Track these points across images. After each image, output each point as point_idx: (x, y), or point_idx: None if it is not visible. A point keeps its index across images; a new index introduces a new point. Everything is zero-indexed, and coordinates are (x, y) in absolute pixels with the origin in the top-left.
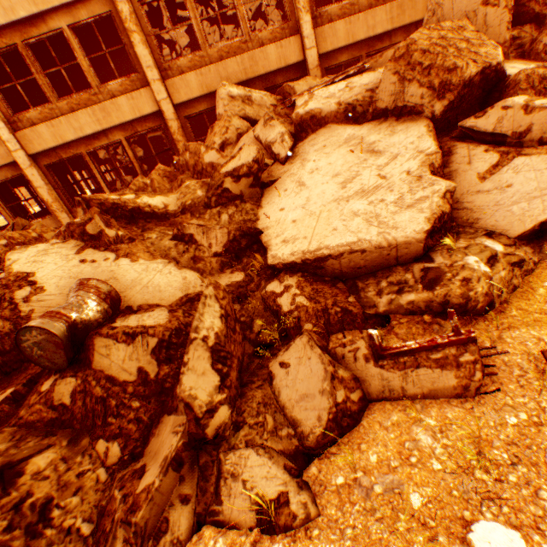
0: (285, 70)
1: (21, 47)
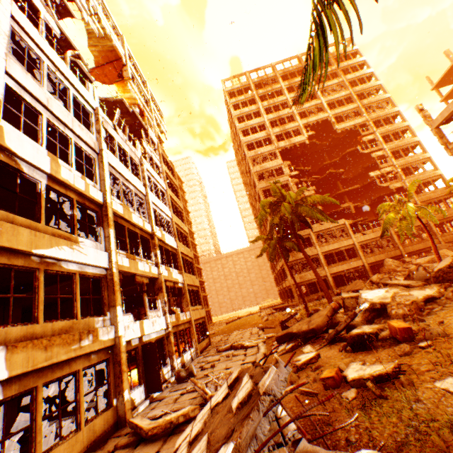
0: (396, 256)
1: (333, 253)
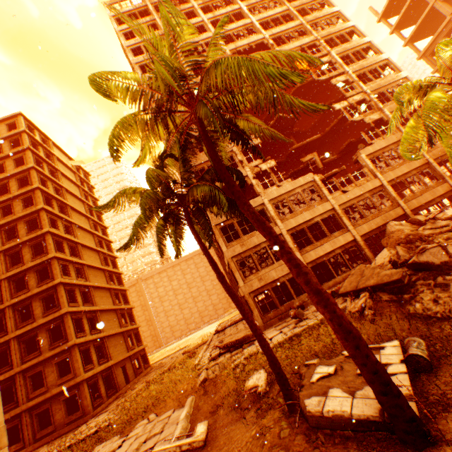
0: (397, 217)
1: (305, 228)
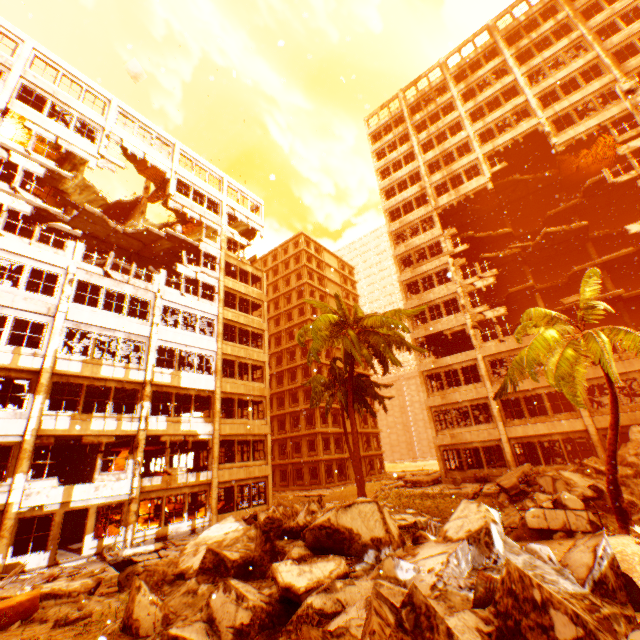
0: None
1: (520, 397)
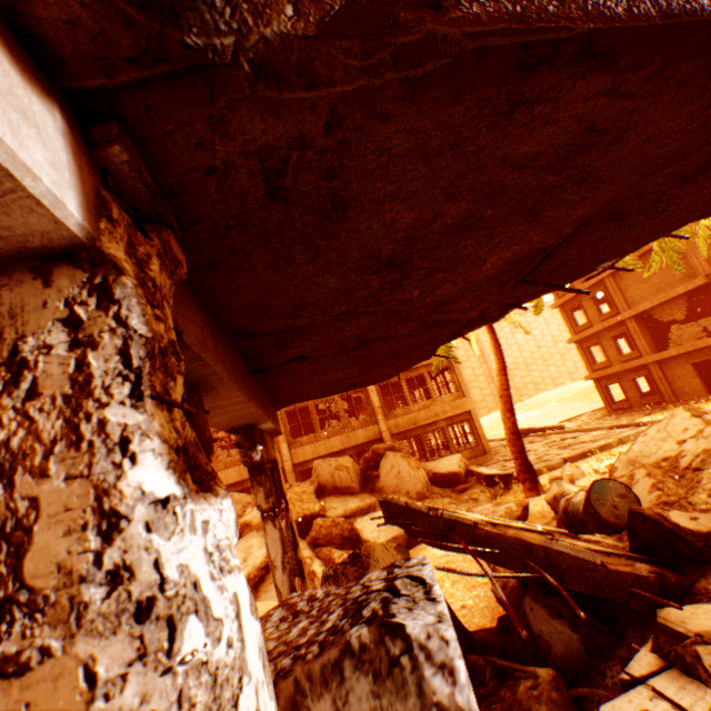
0: None
1: None
